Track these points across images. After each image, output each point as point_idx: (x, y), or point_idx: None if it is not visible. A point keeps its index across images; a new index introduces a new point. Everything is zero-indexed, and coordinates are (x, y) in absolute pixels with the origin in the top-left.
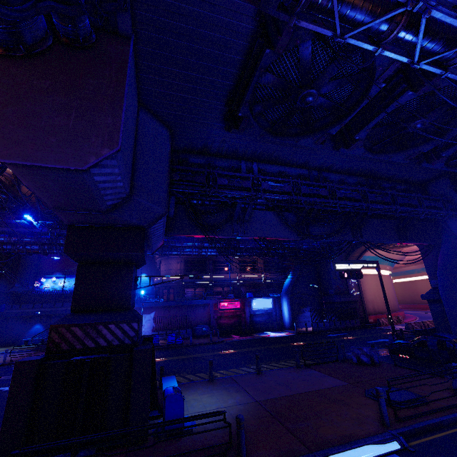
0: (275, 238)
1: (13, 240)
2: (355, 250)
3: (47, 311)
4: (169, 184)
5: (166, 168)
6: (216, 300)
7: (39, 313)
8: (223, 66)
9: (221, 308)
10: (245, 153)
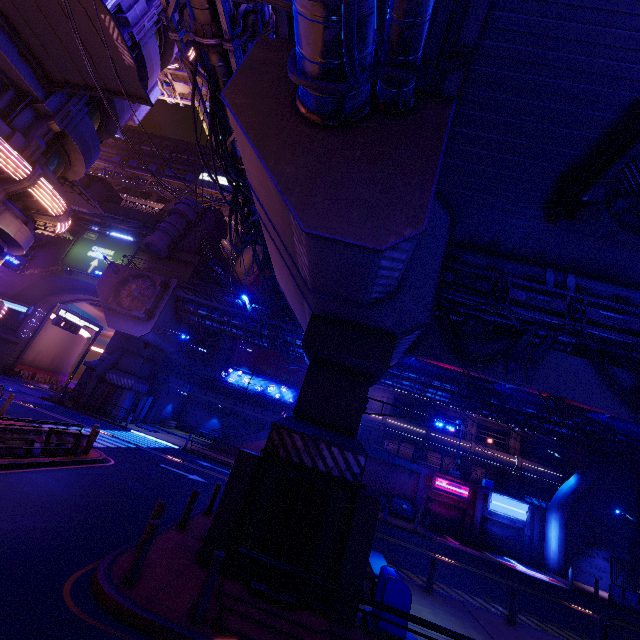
0: (582, 405)
1: (224, 319)
2: None
3: (227, 407)
4: (438, 286)
5: (438, 264)
6: (430, 470)
7: (220, 406)
8: (575, 129)
9: (435, 486)
10: (558, 258)
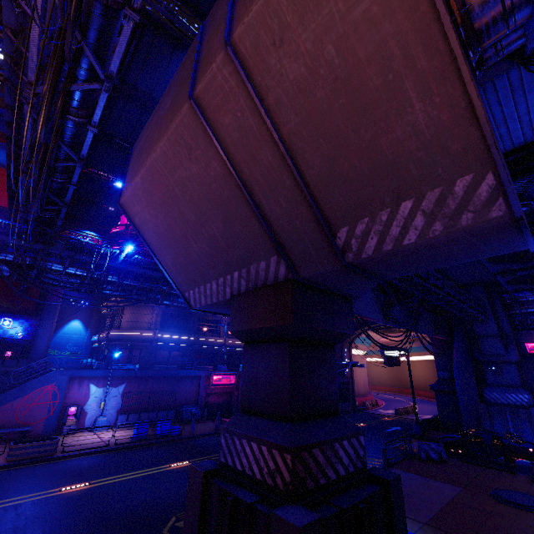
0: (367, 318)
1: None
2: (358, 330)
3: None
4: None
5: None
6: (208, 371)
7: None
8: None
9: (213, 383)
10: None
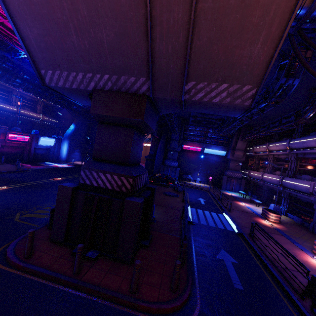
0: None
1: None
2: None
3: None
4: None
5: None
6: (4, 130)
7: None
8: None
9: (9, 139)
10: None
